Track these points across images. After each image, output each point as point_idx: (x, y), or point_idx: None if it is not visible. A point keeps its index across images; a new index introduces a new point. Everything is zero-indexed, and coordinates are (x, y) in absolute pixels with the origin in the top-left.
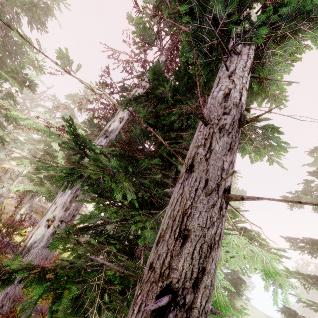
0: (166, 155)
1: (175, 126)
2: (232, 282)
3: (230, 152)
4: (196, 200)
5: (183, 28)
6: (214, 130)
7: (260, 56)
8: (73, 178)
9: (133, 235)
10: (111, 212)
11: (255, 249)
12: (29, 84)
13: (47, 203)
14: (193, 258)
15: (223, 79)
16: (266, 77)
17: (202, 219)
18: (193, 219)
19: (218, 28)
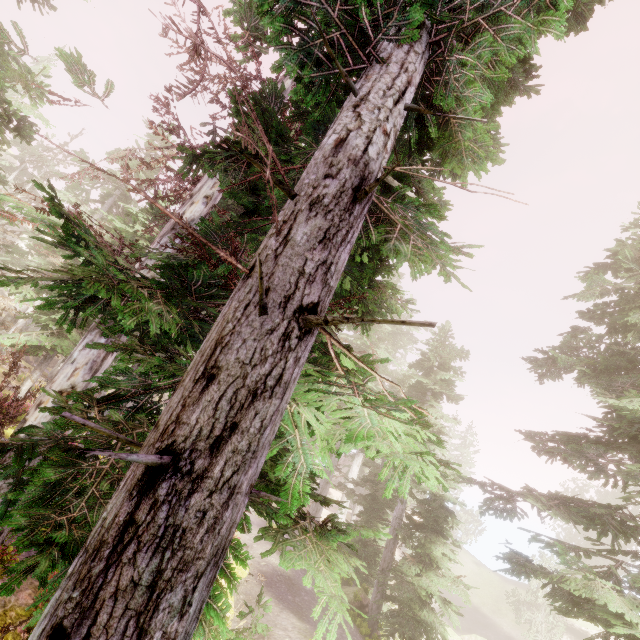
0: None
1: None
2: (429, 516)
3: (322, 245)
4: (242, 322)
5: (198, 4)
6: (303, 206)
7: (439, 68)
8: (76, 302)
9: None
10: (151, 366)
11: (364, 413)
12: (18, 124)
13: None
14: (218, 409)
15: (344, 111)
16: (454, 113)
17: (247, 352)
18: (230, 352)
19: (337, 7)
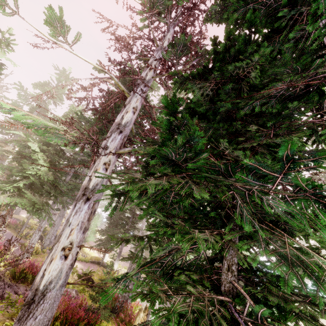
0: (240, 152)
1: (239, 114)
2: None
3: None
4: None
5: None
6: None
7: None
8: (146, 197)
9: (204, 259)
10: (204, 242)
11: None
12: None
13: (18, 214)
14: None
15: None
16: None
17: None
18: None
19: None
